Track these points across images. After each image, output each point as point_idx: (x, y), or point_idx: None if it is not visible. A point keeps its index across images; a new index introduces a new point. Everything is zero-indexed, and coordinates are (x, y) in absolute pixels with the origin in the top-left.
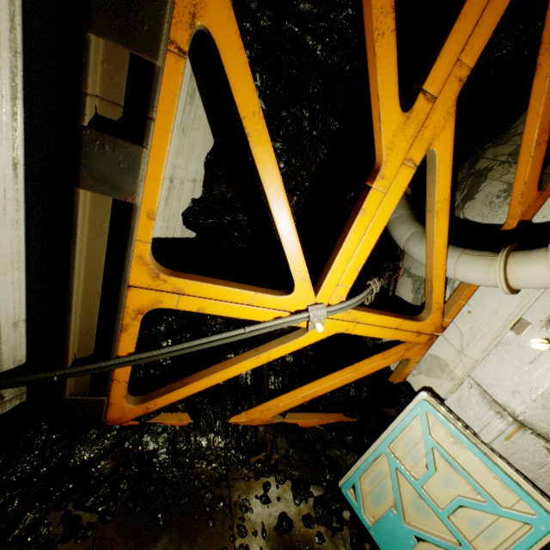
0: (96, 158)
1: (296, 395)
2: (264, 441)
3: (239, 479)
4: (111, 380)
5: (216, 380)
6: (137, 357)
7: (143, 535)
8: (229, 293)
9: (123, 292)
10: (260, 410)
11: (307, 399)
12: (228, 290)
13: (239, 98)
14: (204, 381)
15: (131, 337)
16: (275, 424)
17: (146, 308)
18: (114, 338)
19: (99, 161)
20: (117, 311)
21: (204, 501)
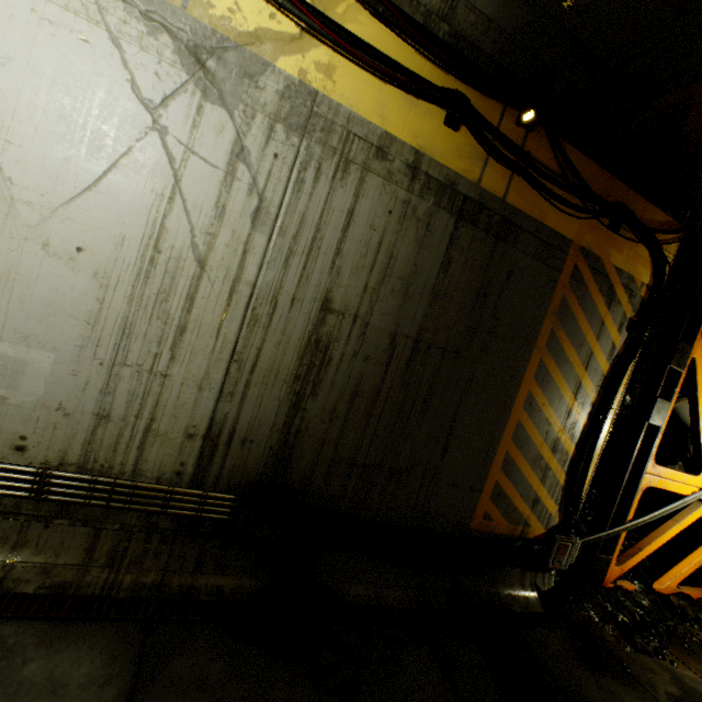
0: (657, 409)
1: (689, 563)
2: (680, 607)
3: (697, 631)
4: (618, 541)
5: (657, 544)
6: (637, 521)
7: (692, 656)
8: (676, 475)
9: (642, 476)
10: (668, 578)
11: (696, 566)
12: (676, 473)
13: (698, 379)
14: (652, 545)
15: (632, 507)
16: (677, 592)
17: (644, 487)
18: (630, 507)
19: (657, 410)
20: (636, 488)
21: (696, 641)
